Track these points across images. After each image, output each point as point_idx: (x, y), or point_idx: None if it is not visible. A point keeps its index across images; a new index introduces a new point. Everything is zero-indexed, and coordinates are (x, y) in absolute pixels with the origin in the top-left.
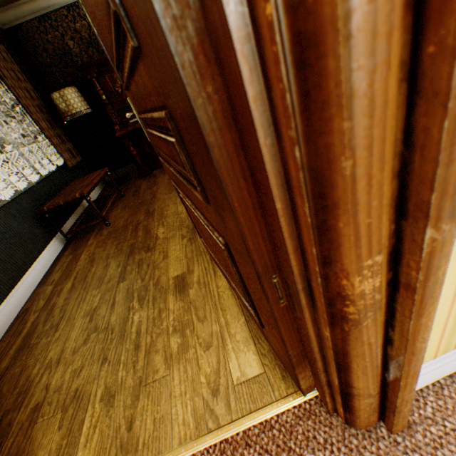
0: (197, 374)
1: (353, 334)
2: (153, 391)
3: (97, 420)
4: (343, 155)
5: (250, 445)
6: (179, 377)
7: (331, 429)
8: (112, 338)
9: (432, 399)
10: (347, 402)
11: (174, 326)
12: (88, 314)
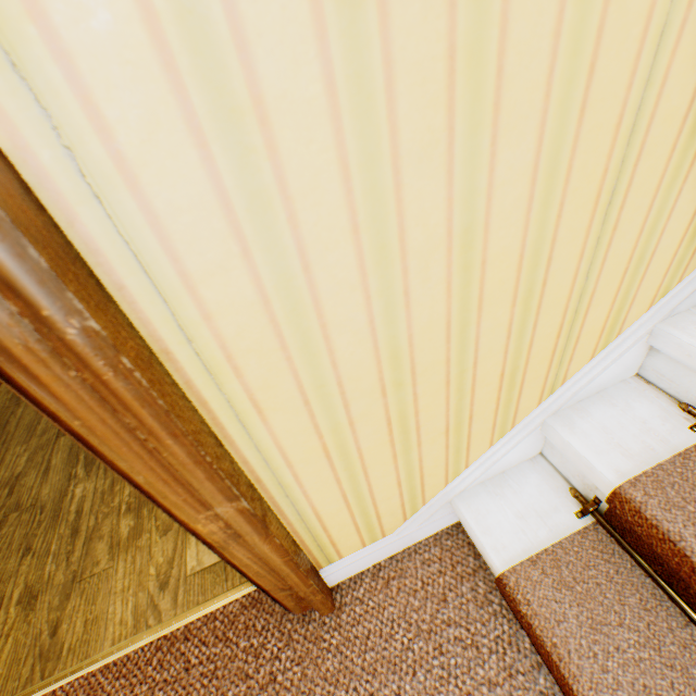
0: (147, 565)
1: (227, 553)
2: (90, 588)
3: (11, 627)
4: (134, 474)
5: (189, 639)
6: (124, 570)
7: (272, 616)
8: (41, 520)
9: (368, 580)
10: (271, 595)
11: (129, 504)
12: (8, 484)
